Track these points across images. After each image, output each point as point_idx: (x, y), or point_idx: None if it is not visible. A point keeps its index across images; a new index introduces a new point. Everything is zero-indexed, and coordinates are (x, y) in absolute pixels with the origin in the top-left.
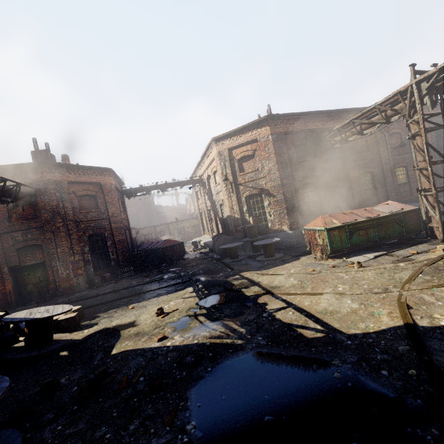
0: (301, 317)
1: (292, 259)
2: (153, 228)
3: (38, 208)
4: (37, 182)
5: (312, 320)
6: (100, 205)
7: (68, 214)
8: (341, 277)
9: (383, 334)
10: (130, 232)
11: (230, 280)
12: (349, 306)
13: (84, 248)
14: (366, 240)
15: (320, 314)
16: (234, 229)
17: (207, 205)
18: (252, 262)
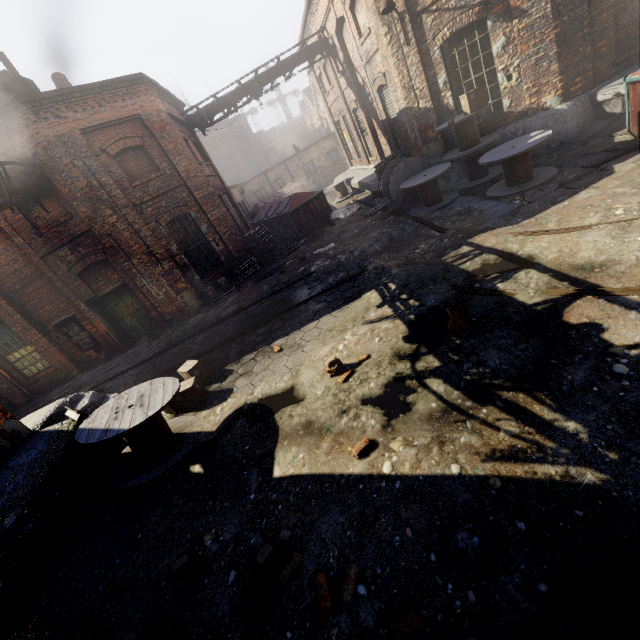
0: None
1: (589, 175)
2: (264, 177)
3: (64, 200)
4: (32, 150)
5: None
6: (159, 161)
7: (115, 196)
8: None
9: None
10: (230, 196)
11: (453, 261)
12: None
13: (169, 247)
14: None
15: None
16: (421, 139)
17: (346, 100)
18: (479, 205)
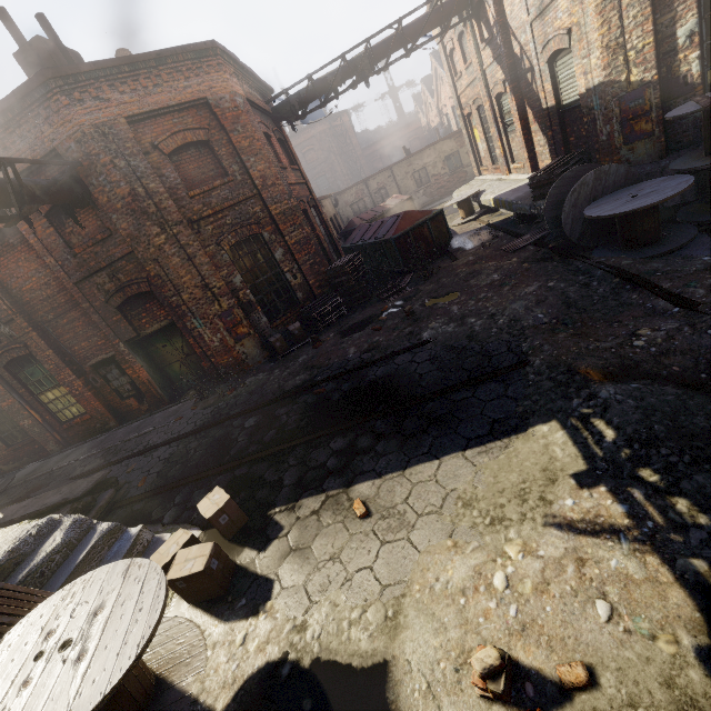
0: None
1: None
2: (363, 186)
3: (103, 211)
4: (64, 144)
5: None
6: (228, 163)
7: (165, 208)
8: None
9: None
10: (319, 210)
11: None
12: None
13: (231, 278)
14: None
15: None
16: (621, 135)
17: (488, 82)
18: None
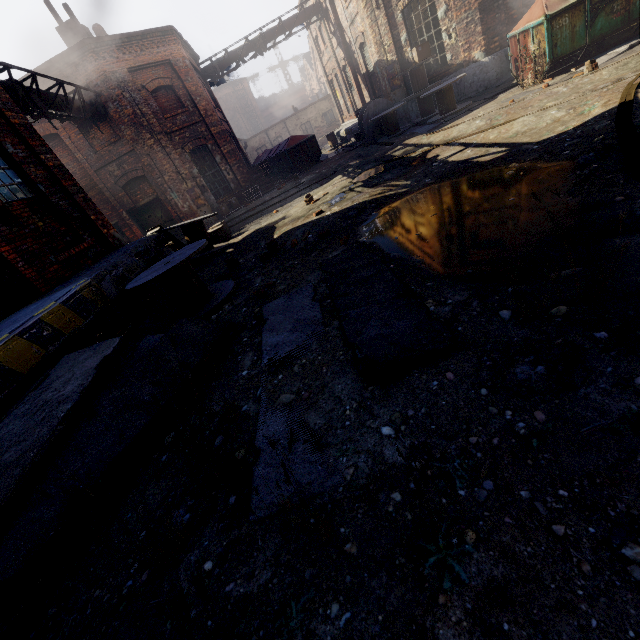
0: (481, 150)
1: (484, 102)
2: (265, 135)
3: (115, 124)
4: (94, 82)
5: (495, 148)
6: (184, 100)
7: (152, 124)
8: (555, 93)
9: (584, 125)
10: (237, 141)
11: (389, 154)
12: (552, 117)
13: (191, 170)
14: (624, 20)
15: (507, 139)
16: (389, 87)
17: (337, 59)
18: (420, 129)
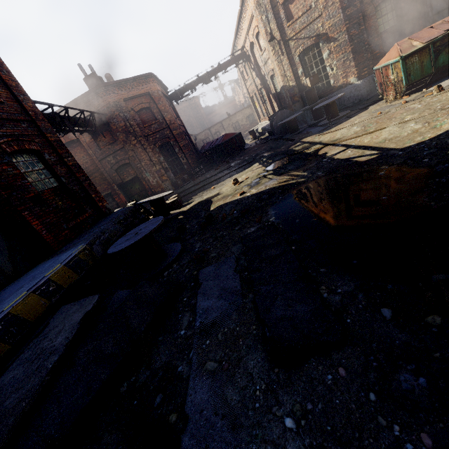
0: (359, 151)
1: (359, 112)
2: (208, 131)
3: (113, 132)
4: (102, 108)
5: (369, 150)
6: (157, 115)
7: (136, 131)
8: (412, 109)
9: (438, 137)
10: (190, 137)
11: (292, 148)
12: (412, 129)
13: (159, 158)
14: None
15: (378, 144)
16: (291, 102)
17: (256, 84)
18: (313, 129)
